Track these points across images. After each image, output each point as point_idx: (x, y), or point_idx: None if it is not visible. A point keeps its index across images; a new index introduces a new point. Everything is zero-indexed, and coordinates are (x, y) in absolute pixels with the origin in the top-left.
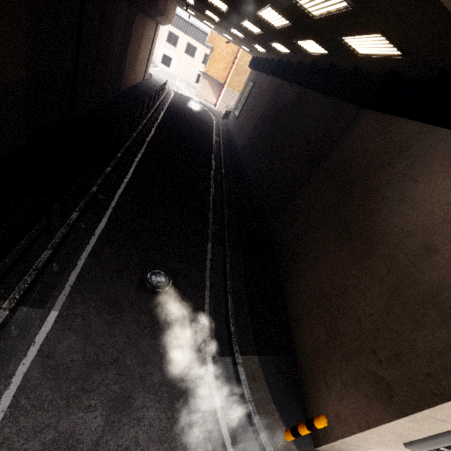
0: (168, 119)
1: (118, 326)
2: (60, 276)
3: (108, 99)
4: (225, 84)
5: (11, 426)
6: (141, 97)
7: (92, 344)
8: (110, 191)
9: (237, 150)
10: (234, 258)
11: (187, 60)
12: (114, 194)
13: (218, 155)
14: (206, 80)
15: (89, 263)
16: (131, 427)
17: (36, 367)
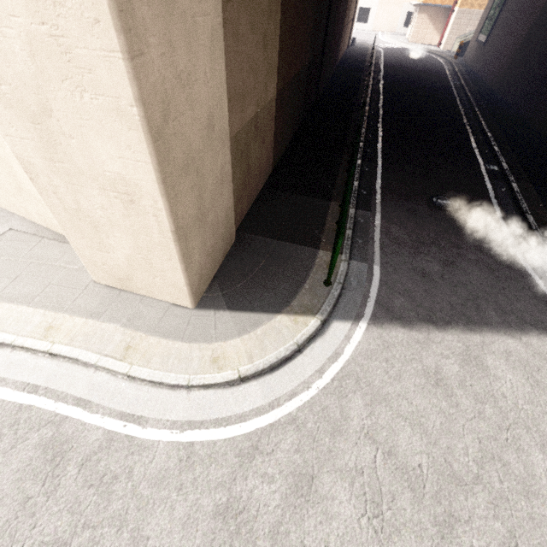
0: (390, 78)
1: (425, 226)
2: (369, 197)
3: (330, 76)
4: (454, 5)
5: (386, 258)
6: (355, 65)
7: (411, 232)
8: (372, 146)
9: (489, 88)
10: (523, 189)
11: (390, 1)
12: (376, 147)
13: (464, 99)
14: (424, 14)
15: (383, 190)
16: (462, 276)
17: (383, 238)
